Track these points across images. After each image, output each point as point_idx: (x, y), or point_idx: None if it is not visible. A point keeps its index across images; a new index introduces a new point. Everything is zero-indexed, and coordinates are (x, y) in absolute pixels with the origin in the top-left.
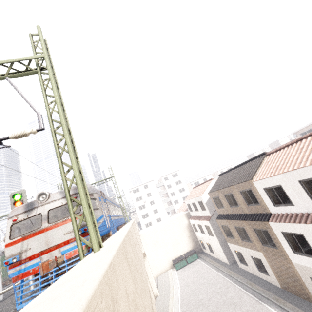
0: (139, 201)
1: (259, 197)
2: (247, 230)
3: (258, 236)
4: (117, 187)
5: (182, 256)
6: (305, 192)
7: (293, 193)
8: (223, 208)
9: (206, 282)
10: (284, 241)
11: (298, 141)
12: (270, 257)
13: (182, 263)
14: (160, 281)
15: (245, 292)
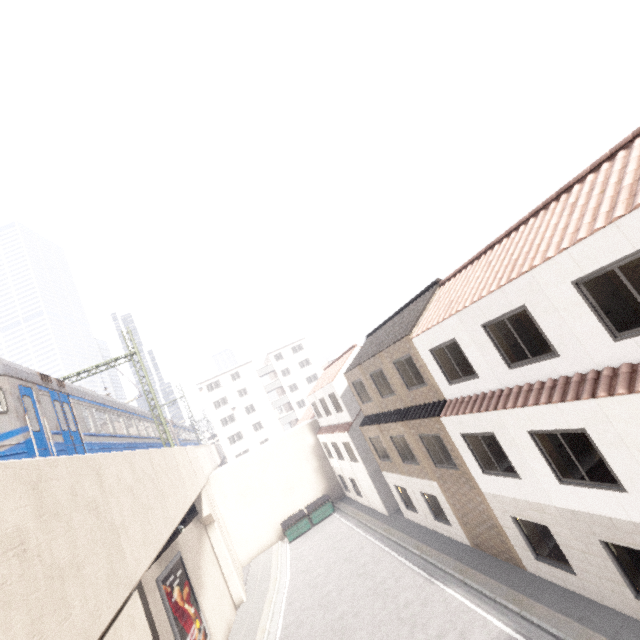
0: (221, 408)
1: (425, 370)
2: (410, 441)
3: (427, 449)
4: (144, 376)
5: (301, 512)
6: (494, 347)
7: (475, 353)
8: (370, 402)
9: (342, 556)
10: (468, 452)
11: (487, 250)
12: (449, 489)
13: (300, 525)
14: (254, 570)
15: (408, 566)
